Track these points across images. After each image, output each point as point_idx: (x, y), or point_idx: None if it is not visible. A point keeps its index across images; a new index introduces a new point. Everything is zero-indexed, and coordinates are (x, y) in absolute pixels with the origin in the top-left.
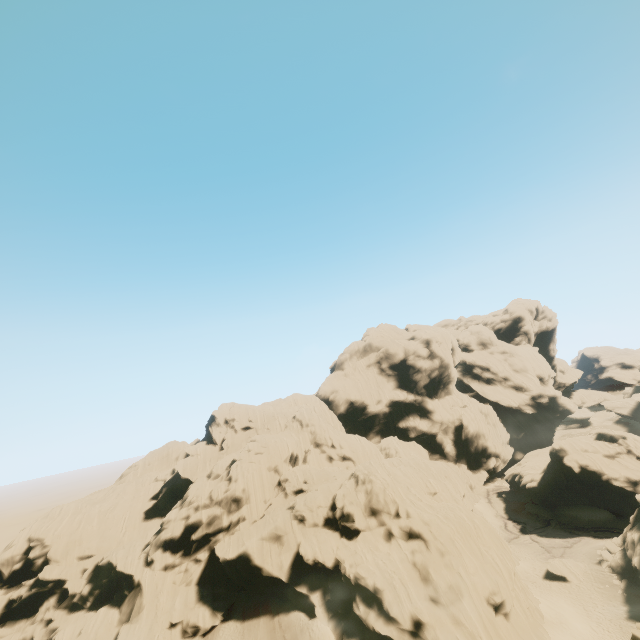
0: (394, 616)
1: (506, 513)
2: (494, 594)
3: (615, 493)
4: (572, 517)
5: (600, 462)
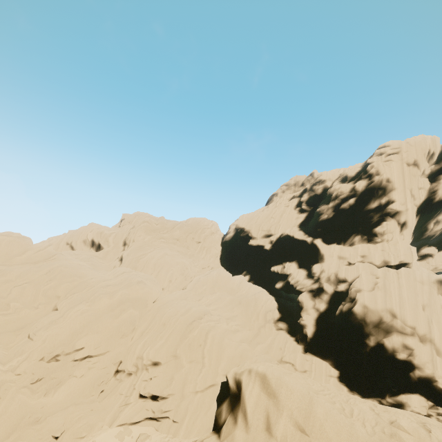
0: None
1: None
2: None
3: None
4: None
5: None
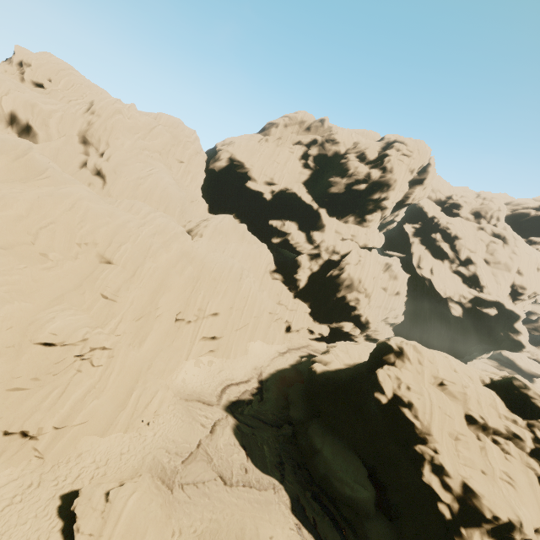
0: None
1: (271, 374)
2: None
3: (416, 485)
4: (311, 448)
5: (442, 422)
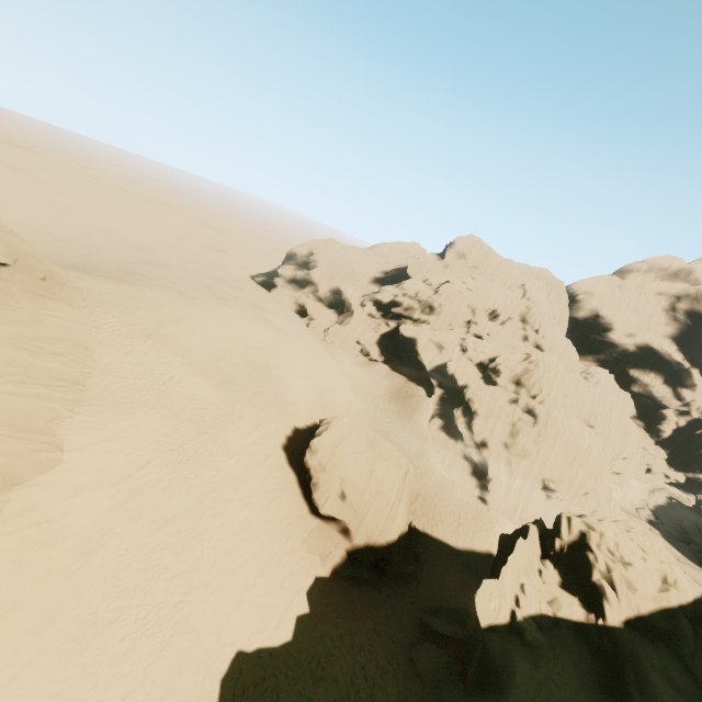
0: (473, 430)
1: (655, 507)
2: (552, 482)
3: None
4: None
5: None
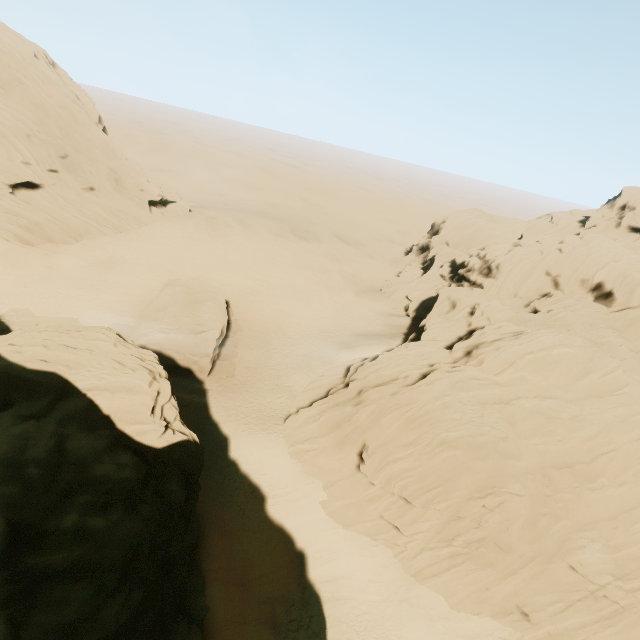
0: (358, 369)
1: None
2: (367, 451)
3: None
4: None
5: None
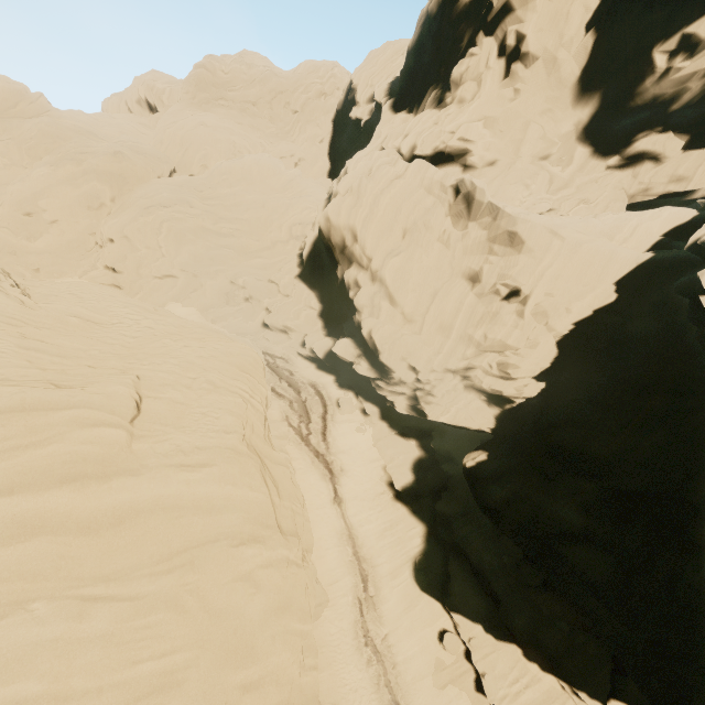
0: None
1: None
2: None
3: None
4: None
5: None
